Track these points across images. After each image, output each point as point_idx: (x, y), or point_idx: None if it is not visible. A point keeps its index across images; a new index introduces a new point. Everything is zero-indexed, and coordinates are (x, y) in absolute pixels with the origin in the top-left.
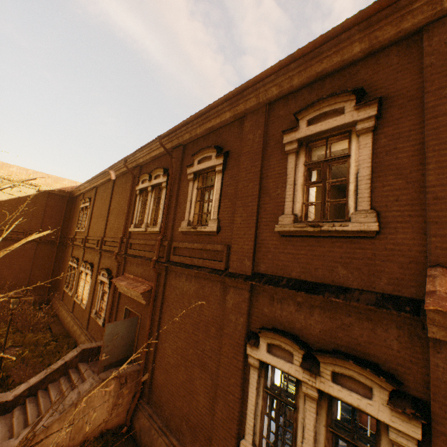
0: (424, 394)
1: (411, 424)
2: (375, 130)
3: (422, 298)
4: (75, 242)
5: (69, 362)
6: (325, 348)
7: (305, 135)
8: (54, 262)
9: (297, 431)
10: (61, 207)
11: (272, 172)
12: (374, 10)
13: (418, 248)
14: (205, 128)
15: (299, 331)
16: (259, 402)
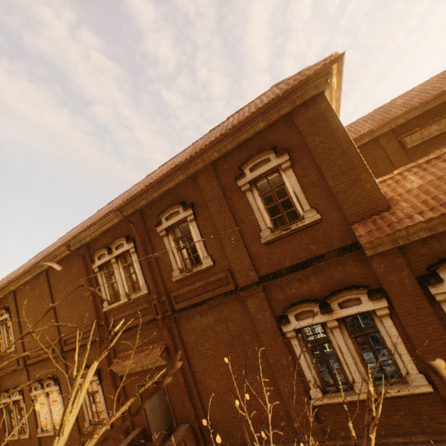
0: (378, 285)
1: (382, 301)
2: (292, 166)
3: (355, 241)
4: None
5: None
6: (327, 295)
7: (252, 178)
8: None
9: (337, 353)
10: None
11: (238, 207)
12: (267, 108)
13: (341, 218)
14: (162, 192)
15: (308, 295)
16: (307, 357)
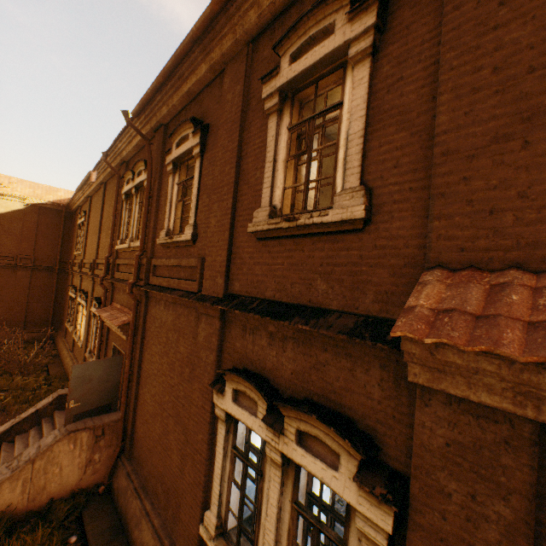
0: (406, 467)
1: (381, 511)
2: (376, 53)
3: None
4: (74, 267)
5: (42, 411)
6: (296, 397)
7: (287, 80)
8: (56, 293)
9: (262, 505)
10: (57, 225)
11: (252, 148)
12: None
13: (418, 241)
14: (182, 95)
15: (270, 373)
16: (227, 465)
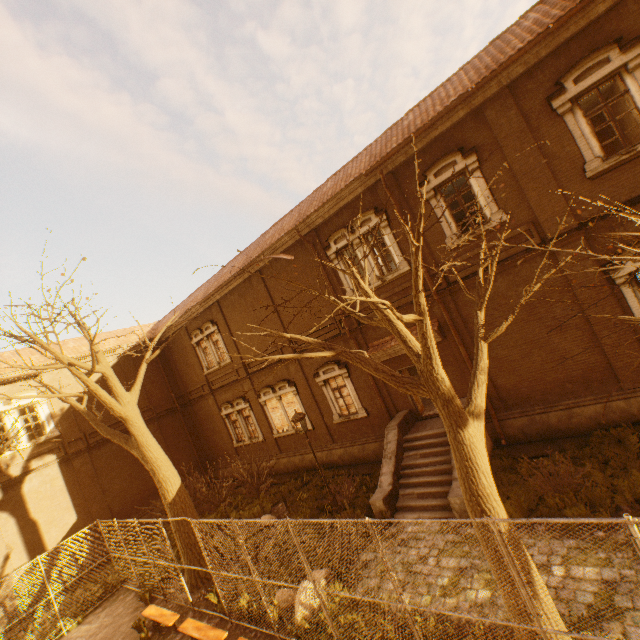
0: None
1: None
2: None
3: None
4: (213, 386)
5: (398, 440)
6: None
7: (577, 93)
8: (188, 433)
9: None
10: (153, 364)
11: (548, 139)
12: None
13: None
14: (430, 140)
15: None
16: None
